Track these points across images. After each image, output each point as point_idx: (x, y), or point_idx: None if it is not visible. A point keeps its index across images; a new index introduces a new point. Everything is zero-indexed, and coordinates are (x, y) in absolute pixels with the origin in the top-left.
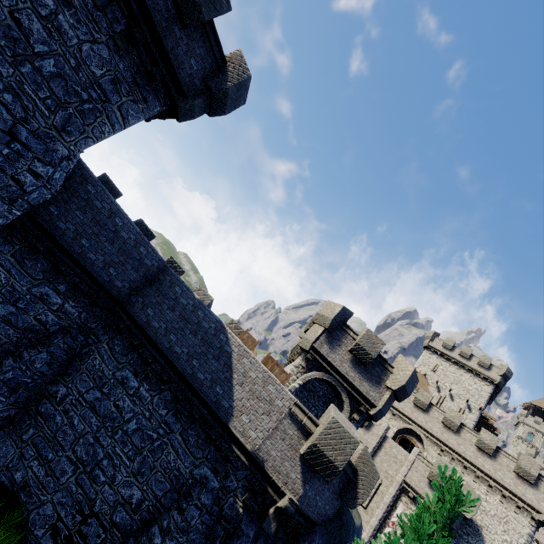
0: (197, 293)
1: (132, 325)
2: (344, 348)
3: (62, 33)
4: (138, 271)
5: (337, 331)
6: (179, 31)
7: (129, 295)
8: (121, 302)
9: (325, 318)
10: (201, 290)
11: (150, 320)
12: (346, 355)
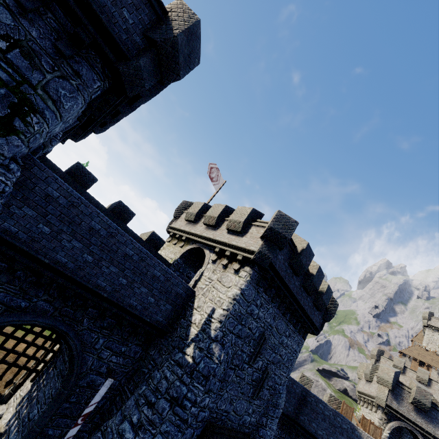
0: (303, 379)
1: (305, 433)
2: (406, 401)
3: (288, 345)
4: (297, 399)
5: (396, 388)
6: (316, 312)
7: (296, 413)
8: (294, 419)
9: (386, 381)
10: (304, 376)
11: (313, 427)
12: (409, 406)
